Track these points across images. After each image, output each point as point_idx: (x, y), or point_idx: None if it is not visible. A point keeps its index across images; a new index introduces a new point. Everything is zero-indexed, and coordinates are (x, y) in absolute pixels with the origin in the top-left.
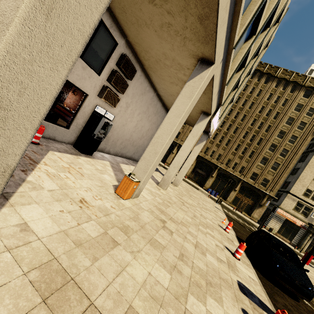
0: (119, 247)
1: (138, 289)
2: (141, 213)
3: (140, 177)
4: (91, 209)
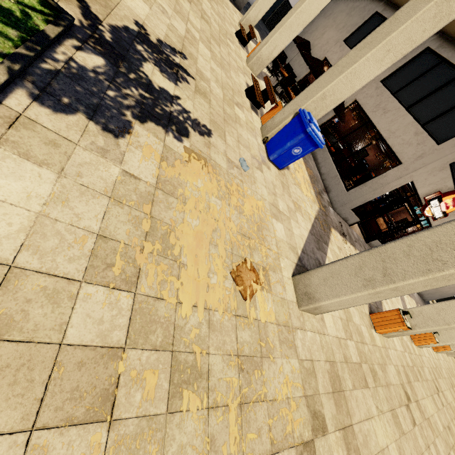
0: (441, 380)
1: (450, 401)
2: (442, 368)
3: (454, 347)
4: (428, 350)
